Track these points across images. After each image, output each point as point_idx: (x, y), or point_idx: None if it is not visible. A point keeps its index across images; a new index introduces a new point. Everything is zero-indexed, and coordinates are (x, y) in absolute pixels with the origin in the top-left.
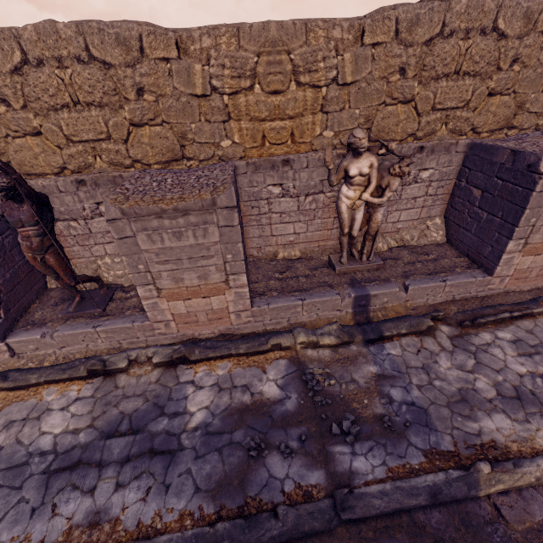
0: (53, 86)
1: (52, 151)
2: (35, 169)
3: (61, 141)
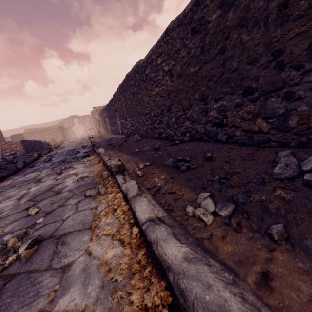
0: None
1: None
2: None
3: None
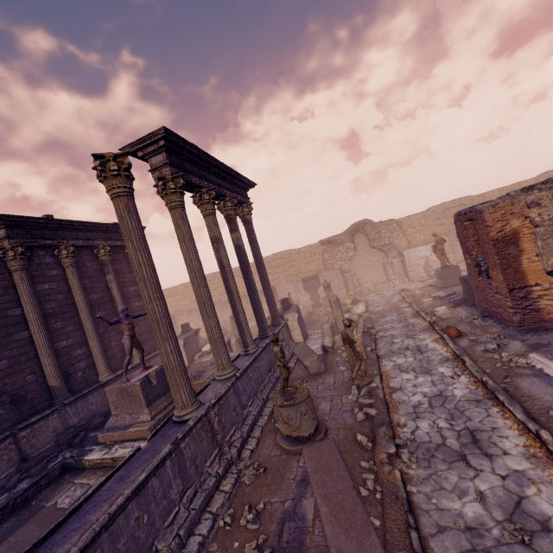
0: (451, 212)
1: (447, 228)
2: (441, 233)
3: (450, 225)
